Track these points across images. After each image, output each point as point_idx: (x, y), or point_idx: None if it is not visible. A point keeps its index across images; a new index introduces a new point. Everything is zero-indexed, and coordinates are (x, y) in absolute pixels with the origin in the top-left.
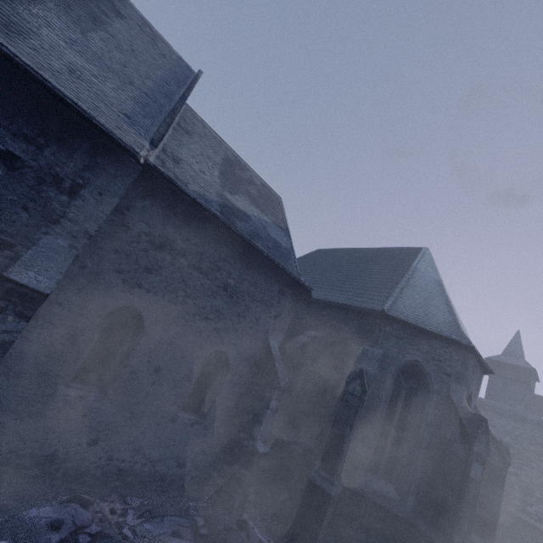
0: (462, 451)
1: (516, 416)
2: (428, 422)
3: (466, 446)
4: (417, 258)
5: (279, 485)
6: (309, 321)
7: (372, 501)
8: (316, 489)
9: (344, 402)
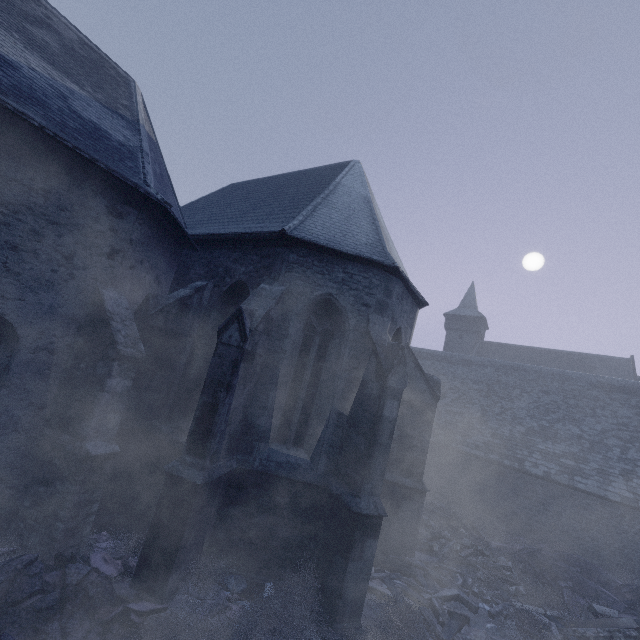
0: (377, 390)
1: (464, 361)
2: (344, 367)
3: (380, 383)
4: (343, 171)
5: (153, 490)
6: (197, 269)
7: (274, 475)
8: (177, 481)
9: (216, 358)
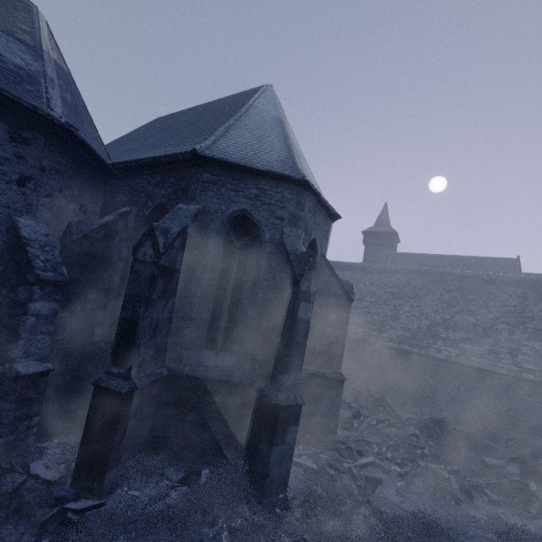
0: (291, 295)
1: (380, 270)
2: (262, 277)
3: (294, 288)
4: (255, 95)
5: None
6: (122, 197)
7: (203, 378)
8: (104, 392)
9: (133, 275)
